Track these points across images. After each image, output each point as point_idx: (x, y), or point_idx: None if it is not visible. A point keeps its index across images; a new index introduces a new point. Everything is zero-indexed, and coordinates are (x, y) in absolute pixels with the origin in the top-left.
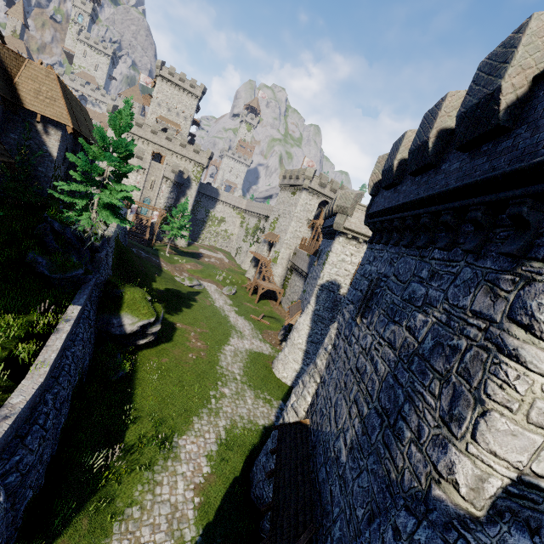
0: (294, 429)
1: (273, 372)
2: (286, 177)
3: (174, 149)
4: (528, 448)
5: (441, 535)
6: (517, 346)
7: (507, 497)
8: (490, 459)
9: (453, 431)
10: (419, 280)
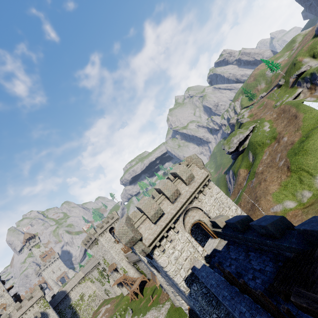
0: (190, 314)
1: (179, 307)
2: (86, 244)
3: (16, 317)
4: (180, 277)
5: (192, 299)
6: (165, 270)
7: (187, 284)
8: (181, 284)
9: (177, 285)
10: (153, 262)
